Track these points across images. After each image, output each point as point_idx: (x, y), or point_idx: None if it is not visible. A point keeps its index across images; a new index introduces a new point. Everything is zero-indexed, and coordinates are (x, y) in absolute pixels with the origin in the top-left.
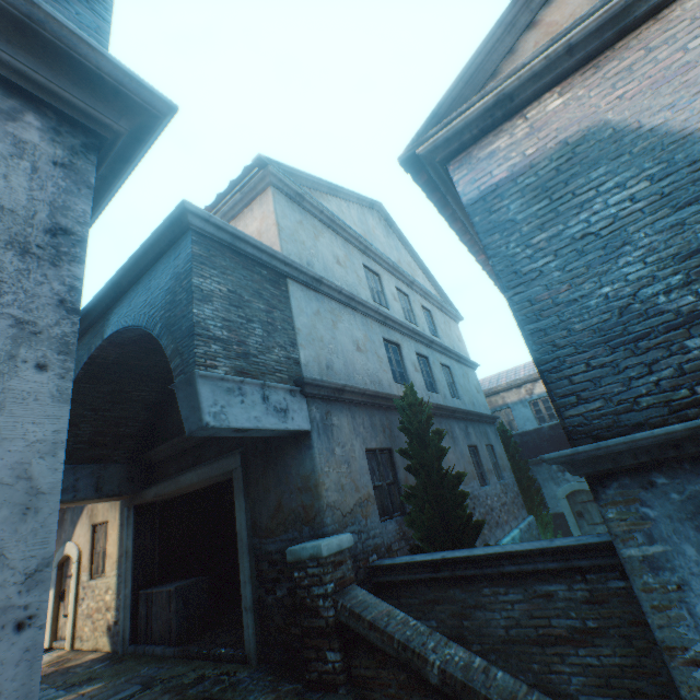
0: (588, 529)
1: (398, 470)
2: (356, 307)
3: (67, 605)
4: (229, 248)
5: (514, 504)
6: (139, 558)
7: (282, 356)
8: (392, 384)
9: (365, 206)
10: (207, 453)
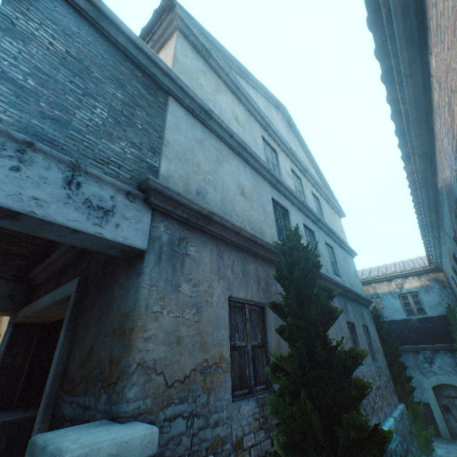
0: (456, 426)
1: (269, 332)
2: (247, 159)
3: None
4: (92, 26)
5: (387, 389)
6: (2, 376)
7: (131, 153)
8: (275, 240)
9: (272, 103)
10: (65, 277)
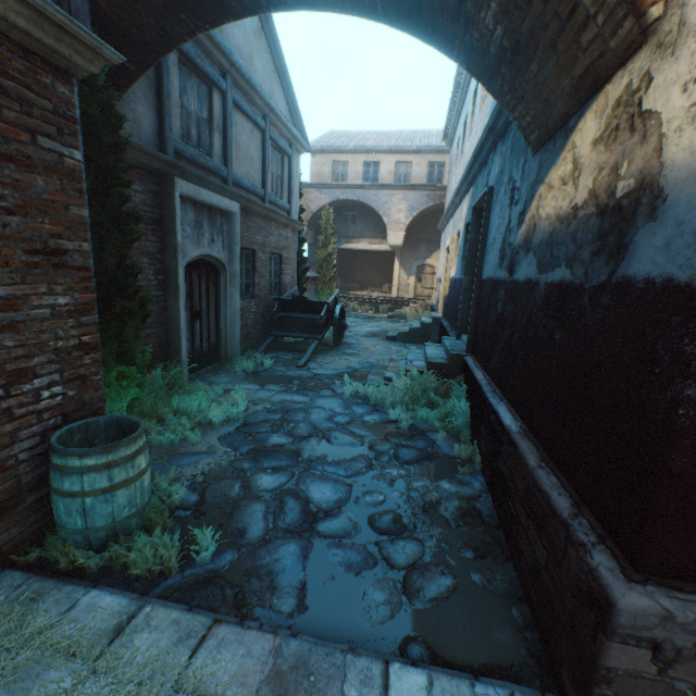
0: None
1: None
2: None
3: (424, 284)
4: None
5: None
6: None
7: None
8: None
9: None
10: None
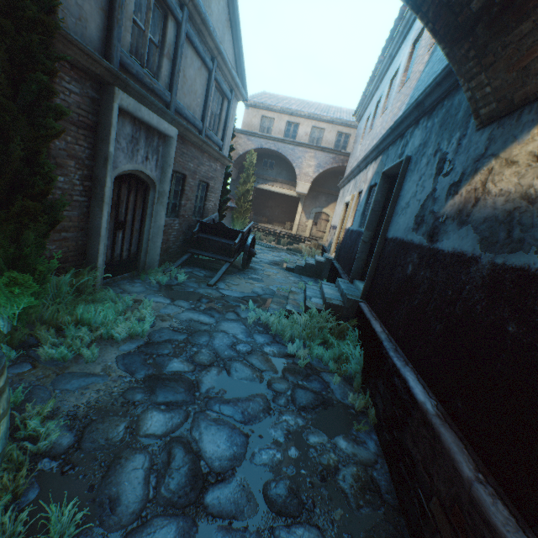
0: None
1: None
2: None
3: (318, 228)
4: None
5: None
6: None
7: None
8: None
9: None
10: None
